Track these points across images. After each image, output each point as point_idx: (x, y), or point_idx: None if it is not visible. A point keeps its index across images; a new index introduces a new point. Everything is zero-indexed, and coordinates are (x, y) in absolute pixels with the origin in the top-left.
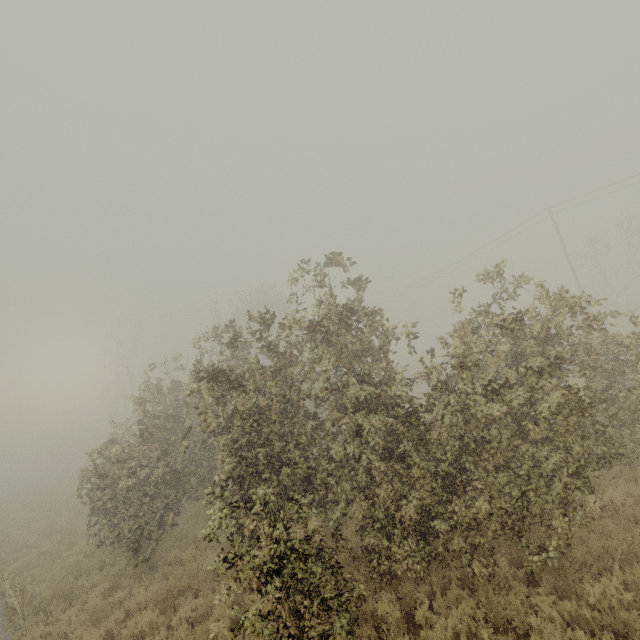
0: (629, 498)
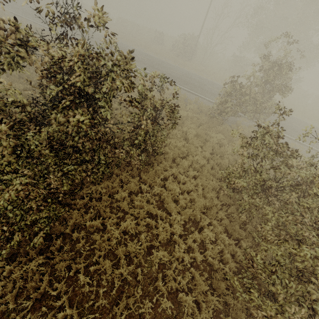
0: (104, 189)
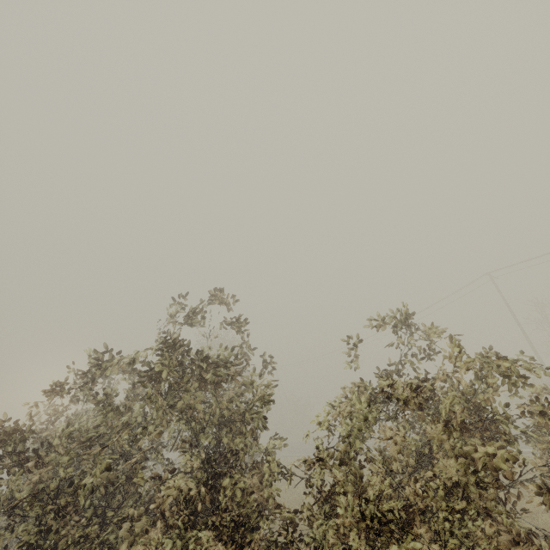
0: None
